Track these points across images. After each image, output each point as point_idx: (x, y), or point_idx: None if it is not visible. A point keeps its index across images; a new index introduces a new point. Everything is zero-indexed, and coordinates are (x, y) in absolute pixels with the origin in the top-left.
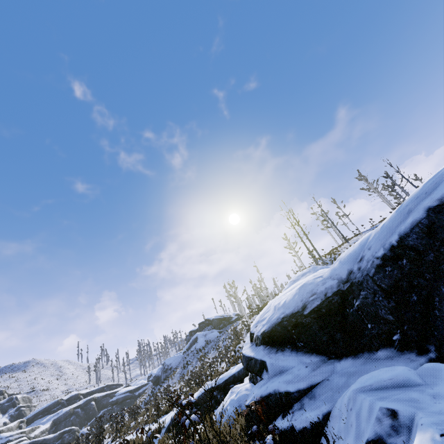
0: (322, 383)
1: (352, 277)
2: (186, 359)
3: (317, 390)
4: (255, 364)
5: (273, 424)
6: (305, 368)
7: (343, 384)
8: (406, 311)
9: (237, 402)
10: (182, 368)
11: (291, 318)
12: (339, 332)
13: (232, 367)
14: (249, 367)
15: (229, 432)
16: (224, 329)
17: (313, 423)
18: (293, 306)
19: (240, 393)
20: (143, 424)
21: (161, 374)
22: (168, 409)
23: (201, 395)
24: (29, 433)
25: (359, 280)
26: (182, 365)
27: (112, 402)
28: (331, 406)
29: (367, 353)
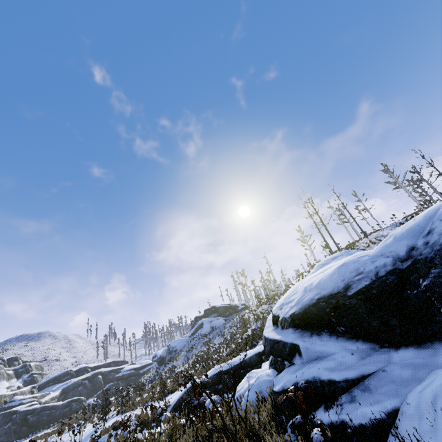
0: (376, 374)
1: (416, 253)
2: (191, 342)
3: (371, 381)
4: (283, 348)
5: (313, 416)
6: (351, 356)
7: (410, 377)
8: None
9: (257, 388)
10: (186, 351)
11: (330, 299)
12: (395, 317)
13: (241, 353)
14: (274, 351)
15: (258, 420)
16: (230, 317)
17: (375, 420)
18: (331, 286)
19: (260, 378)
20: (148, 401)
21: (165, 356)
22: (173, 389)
23: (210, 377)
24: (40, 399)
25: (427, 256)
26: (187, 348)
27: (118, 377)
28: (399, 403)
29: (438, 343)
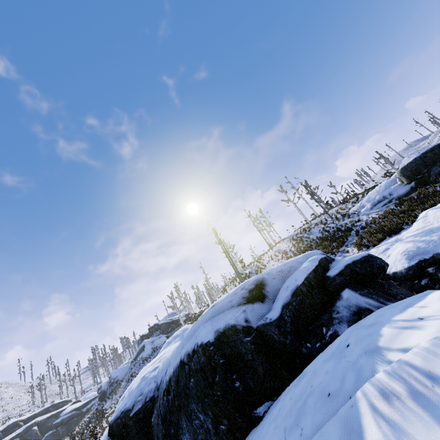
0: None
1: (160, 387)
2: (132, 370)
3: None
4: None
5: None
6: None
7: None
8: (169, 439)
9: None
10: (126, 380)
11: (124, 416)
12: (147, 438)
13: None
14: None
15: None
16: (172, 332)
17: None
18: (132, 400)
19: None
20: None
21: (107, 389)
22: None
23: None
24: None
25: (159, 395)
26: (128, 377)
27: (56, 424)
28: None
29: None
